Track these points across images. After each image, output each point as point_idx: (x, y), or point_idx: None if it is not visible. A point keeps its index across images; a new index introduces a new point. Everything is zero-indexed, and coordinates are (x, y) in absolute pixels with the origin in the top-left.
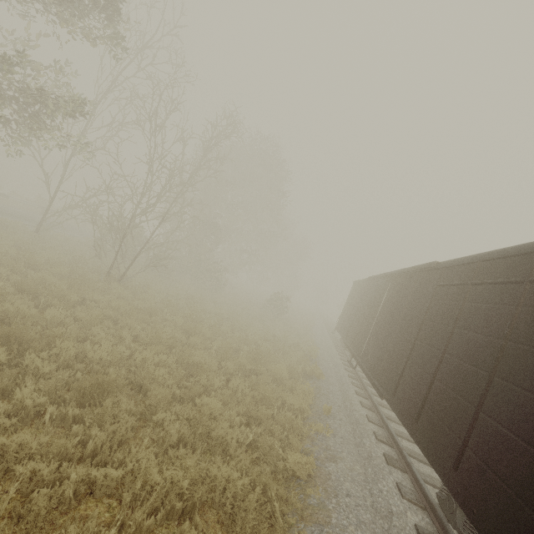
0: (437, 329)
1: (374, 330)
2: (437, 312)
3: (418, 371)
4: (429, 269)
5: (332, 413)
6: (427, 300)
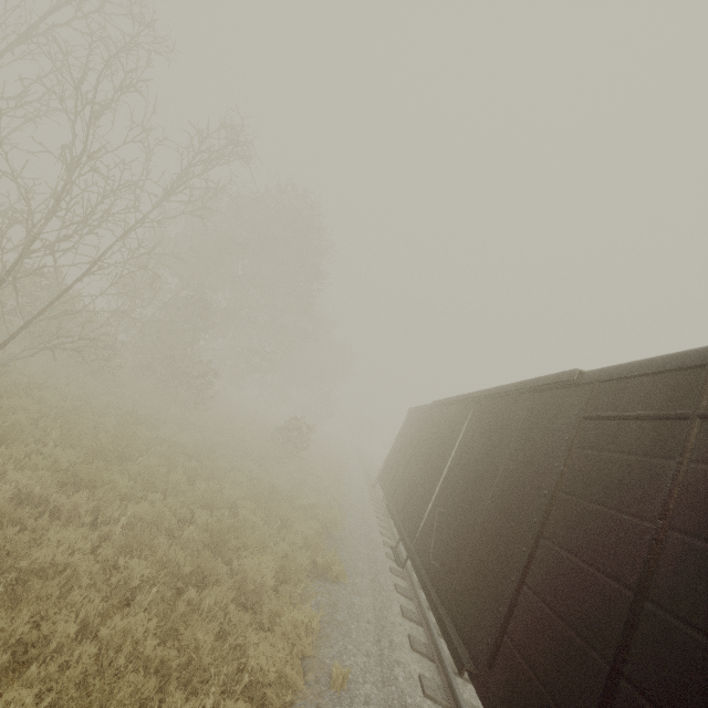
0: (602, 522)
1: (441, 495)
2: (594, 477)
3: (556, 626)
4: (557, 387)
5: (350, 682)
6: (560, 448)
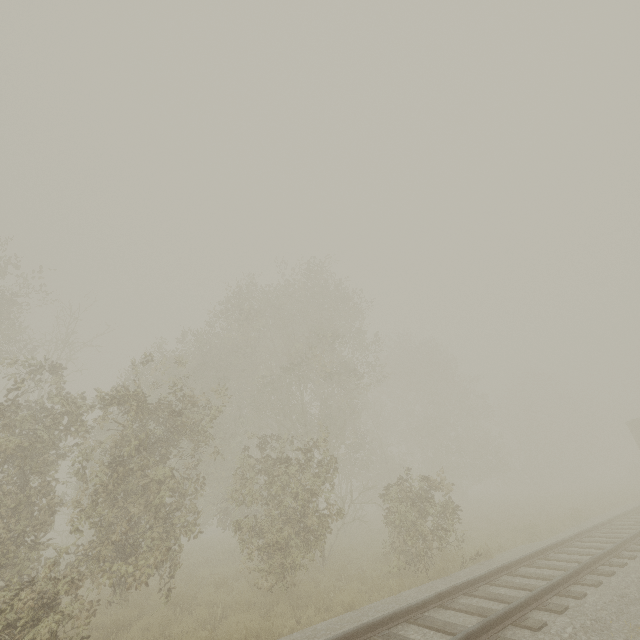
0: None
1: None
2: None
3: None
4: None
5: None
6: None
